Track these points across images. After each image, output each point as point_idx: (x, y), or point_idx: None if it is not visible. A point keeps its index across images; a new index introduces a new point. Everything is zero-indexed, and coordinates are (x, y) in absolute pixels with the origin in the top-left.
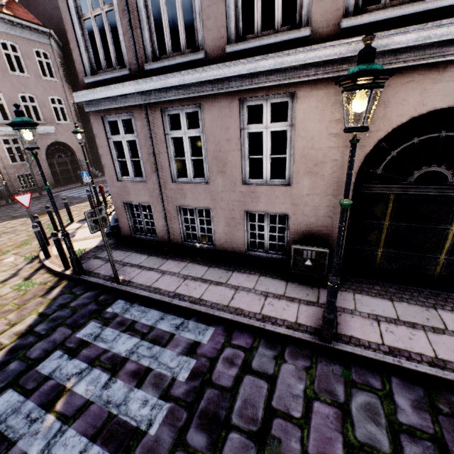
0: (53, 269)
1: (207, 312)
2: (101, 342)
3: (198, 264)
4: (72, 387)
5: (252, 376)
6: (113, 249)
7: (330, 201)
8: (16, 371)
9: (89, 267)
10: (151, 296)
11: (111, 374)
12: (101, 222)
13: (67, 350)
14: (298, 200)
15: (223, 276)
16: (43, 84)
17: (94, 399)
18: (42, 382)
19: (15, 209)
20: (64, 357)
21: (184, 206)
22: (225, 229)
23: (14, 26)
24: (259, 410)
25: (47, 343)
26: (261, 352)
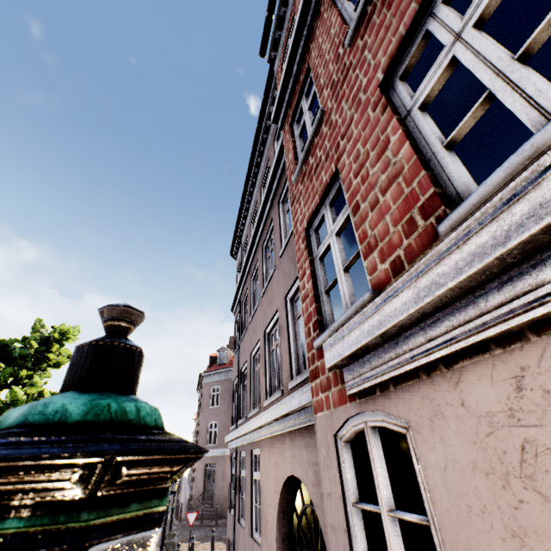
0: None
1: None
2: None
3: None
4: None
5: None
6: None
7: None
8: None
9: None
10: None
11: None
12: (169, 546)
13: None
14: None
15: None
16: None
17: None
18: None
19: None
20: None
21: None
22: None
23: None
24: None
25: None
26: None
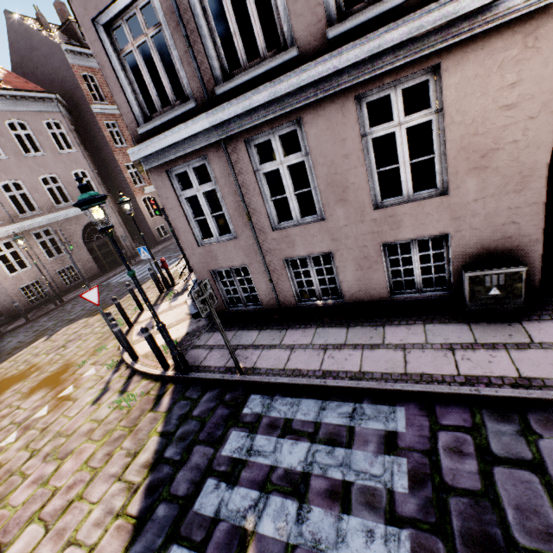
0: (150, 373)
1: (383, 388)
2: (259, 457)
3: (330, 327)
4: (254, 528)
5: (503, 467)
6: (209, 332)
7: (512, 201)
8: (169, 517)
9: (192, 361)
10: (293, 381)
11: (299, 500)
12: (209, 301)
13: (220, 475)
14: (461, 211)
15: (374, 335)
16: (62, 159)
17: (295, 541)
18: (211, 528)
19: (68, 311)
20: (221, 486)
21: (294, 257)
22: (357, 274)
23: (17, 101)
24: (550, 518)
25: (190, 471)
26: (493, 429)
